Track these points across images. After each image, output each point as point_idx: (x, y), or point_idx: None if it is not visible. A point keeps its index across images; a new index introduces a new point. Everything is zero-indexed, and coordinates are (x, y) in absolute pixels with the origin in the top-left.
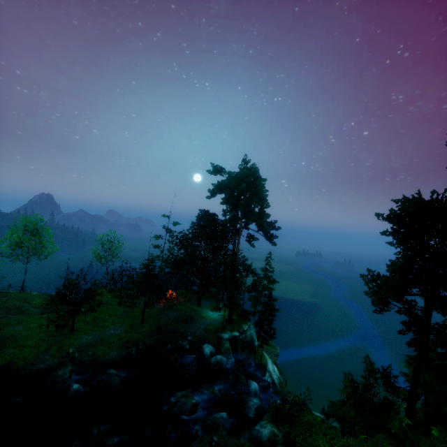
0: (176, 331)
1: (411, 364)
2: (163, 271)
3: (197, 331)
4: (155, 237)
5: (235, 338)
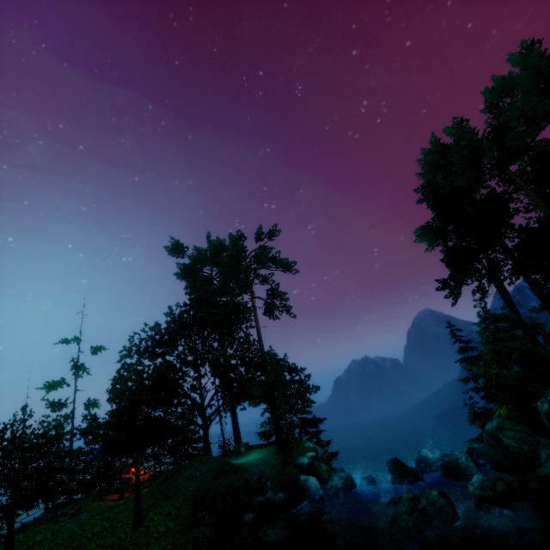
0: (234, 490)
1: (467, 379)
2: (82, 452)
3: (264, 474)
4: (48, 387)
5: (316, 459)
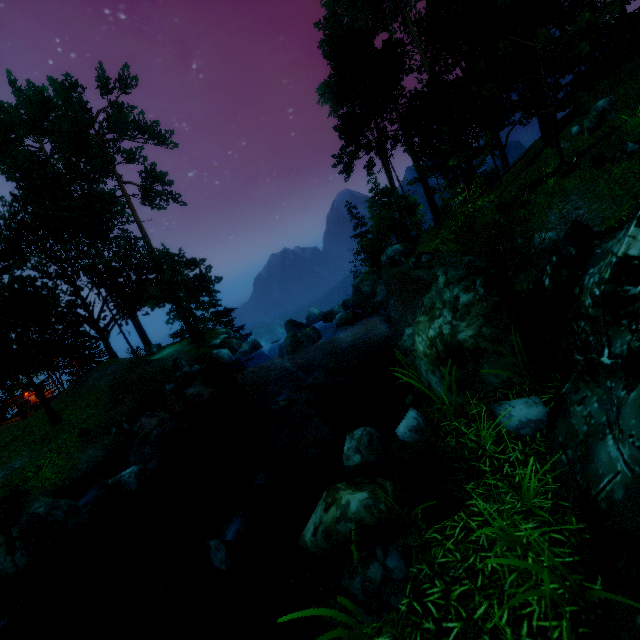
0: (151, 374)
1: (359, 253)
2: None
3: (179, 358)
4: None
5: (229, 338)
